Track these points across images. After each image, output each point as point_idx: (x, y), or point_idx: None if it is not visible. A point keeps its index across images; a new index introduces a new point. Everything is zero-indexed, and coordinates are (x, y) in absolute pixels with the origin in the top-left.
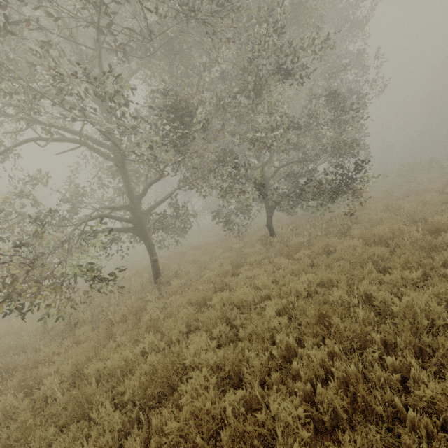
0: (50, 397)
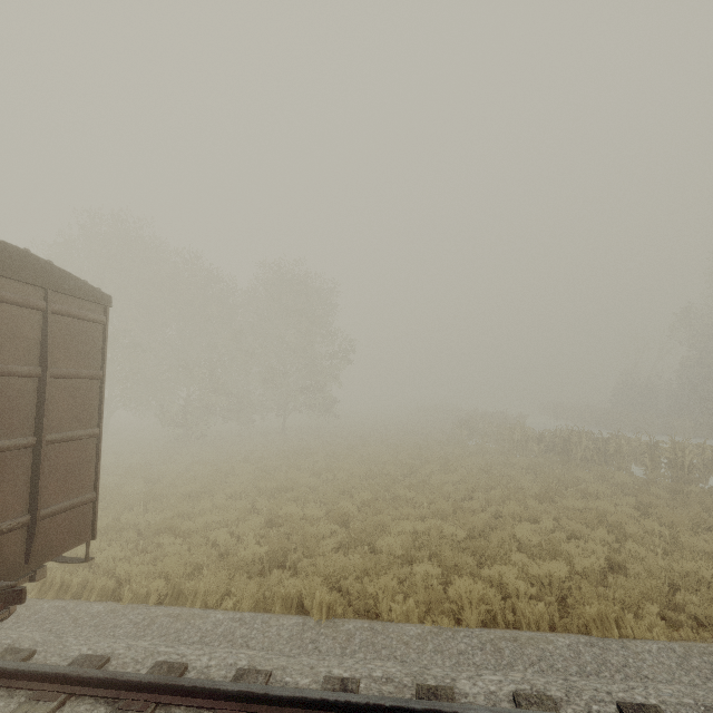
0: None
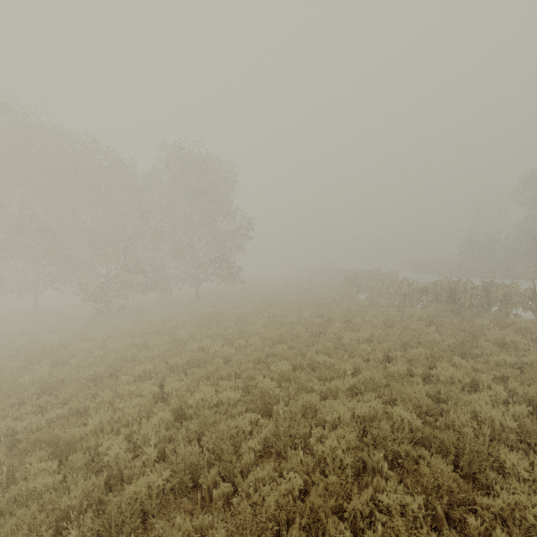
0: None
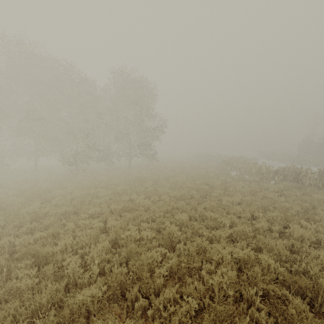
0: None
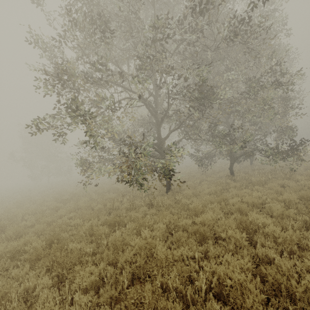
0: (162, 234)
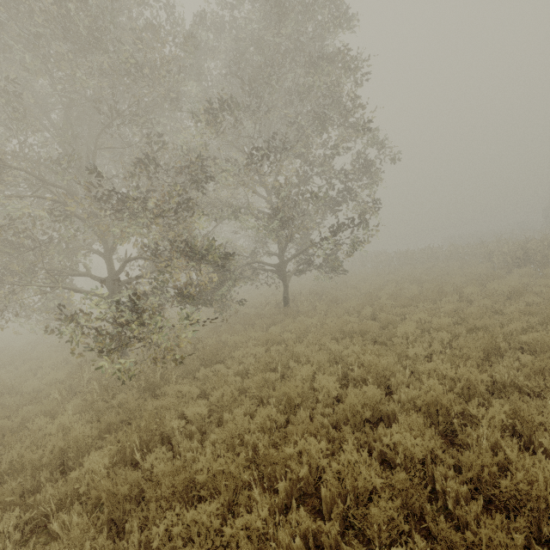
0: None
